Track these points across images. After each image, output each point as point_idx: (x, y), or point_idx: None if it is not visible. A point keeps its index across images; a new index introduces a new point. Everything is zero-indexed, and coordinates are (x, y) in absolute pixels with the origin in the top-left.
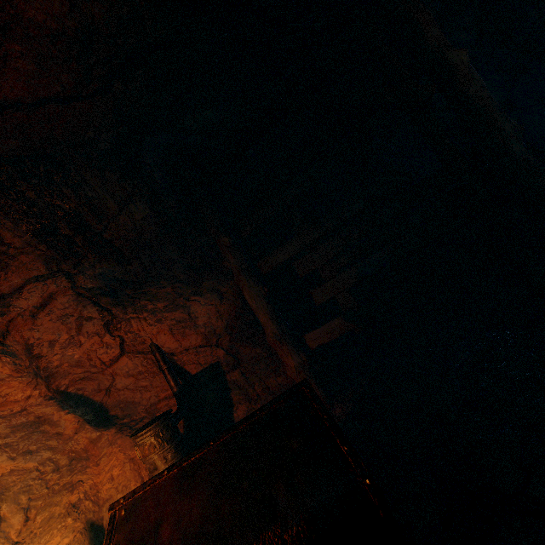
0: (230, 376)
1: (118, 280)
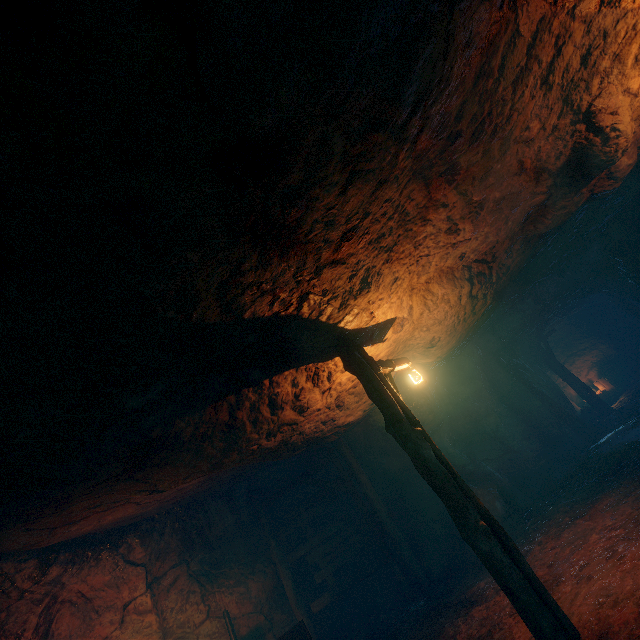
0: (266, 637)
1: (207, 563)
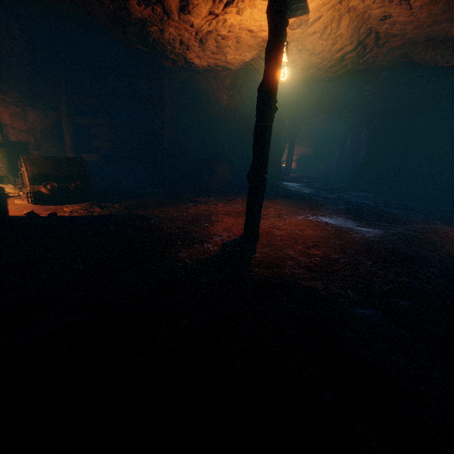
0: (32, 152)
1: None
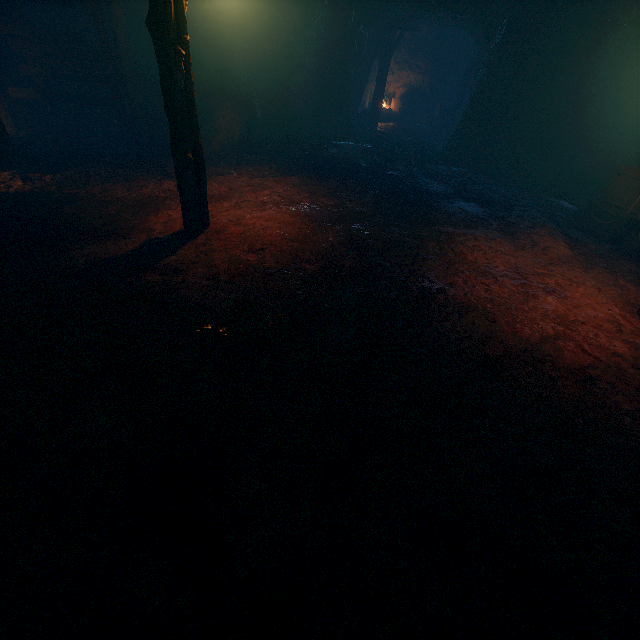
0: None
1: None
